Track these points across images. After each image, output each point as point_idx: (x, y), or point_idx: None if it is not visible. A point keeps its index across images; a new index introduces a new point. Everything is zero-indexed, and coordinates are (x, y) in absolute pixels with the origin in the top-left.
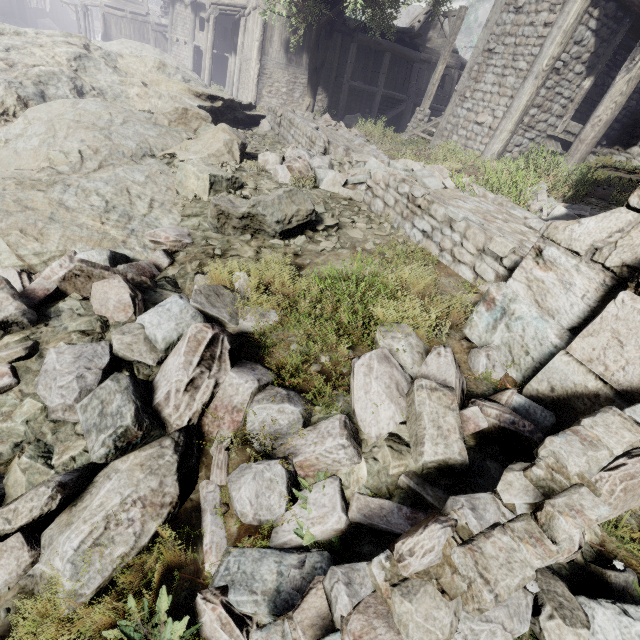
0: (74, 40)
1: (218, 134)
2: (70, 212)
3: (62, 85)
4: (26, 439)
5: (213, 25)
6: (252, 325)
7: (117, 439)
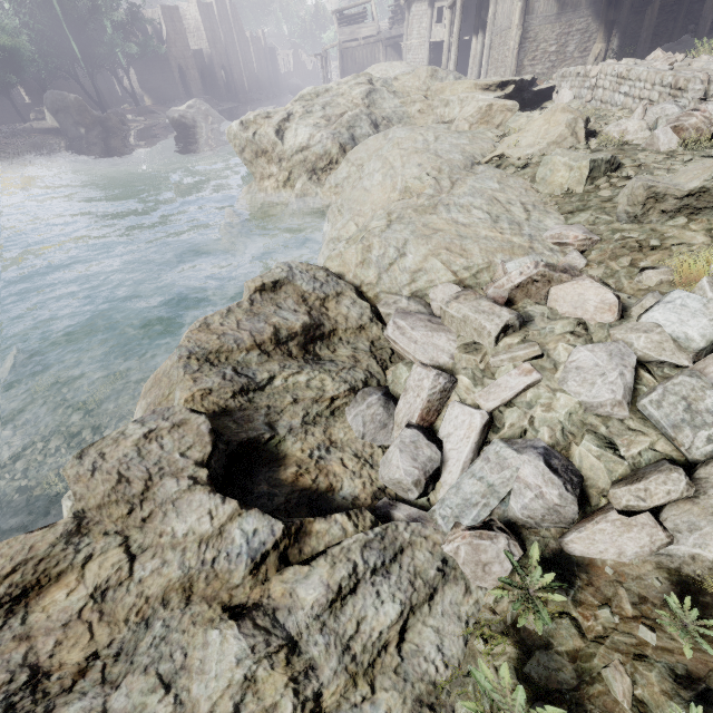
0: (361, 79)
1: (555, 117)
2: (468, 228)
3: (363, 124)
4: (571, 430)
5: (460, 8)
6: None
7: None
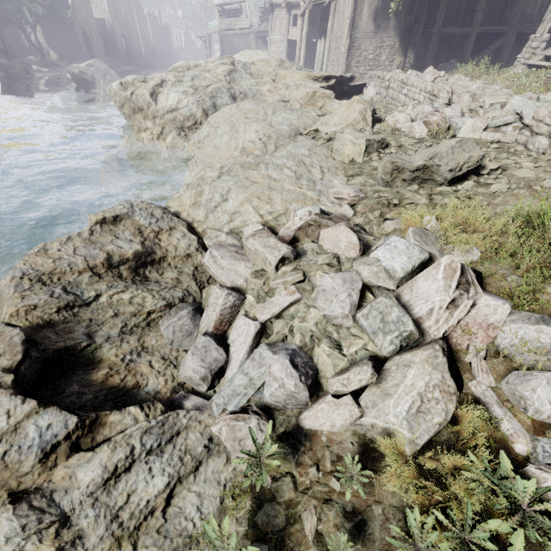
0: (225, 61)
1: (353, 106)
2: (277, 182)
3: (224, 95)
4: (317, 335)
5: (308, 17)
6: (459, 260)
7: (402, 340)
